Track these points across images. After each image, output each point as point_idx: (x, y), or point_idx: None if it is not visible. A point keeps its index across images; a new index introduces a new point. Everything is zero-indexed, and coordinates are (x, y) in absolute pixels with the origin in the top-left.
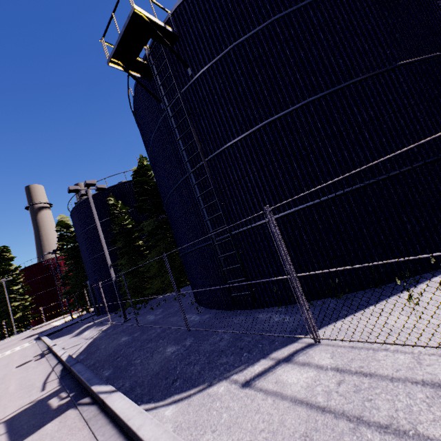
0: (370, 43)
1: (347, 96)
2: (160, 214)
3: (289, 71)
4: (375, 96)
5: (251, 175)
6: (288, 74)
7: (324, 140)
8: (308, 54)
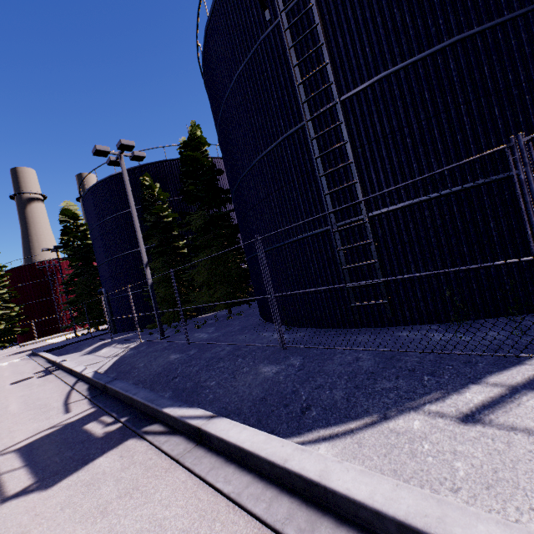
0: None
1: None
2: (212, 207)
3: None
4: None
5: (415, 125)
6: None
7: None
8: None
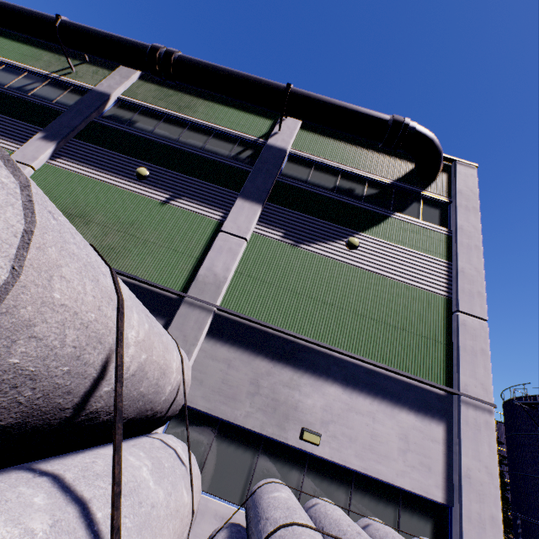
0: None
1: None
2: None
3: None
4: None
5: None
6: None
7: None
8: None
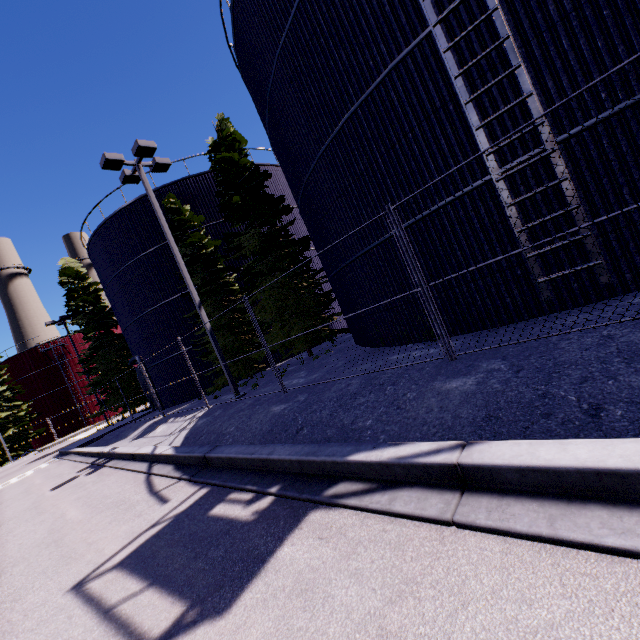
0: None
1: None
2: (265, 223)
3: None
4: None
5: None
6: None
7: None
8: None
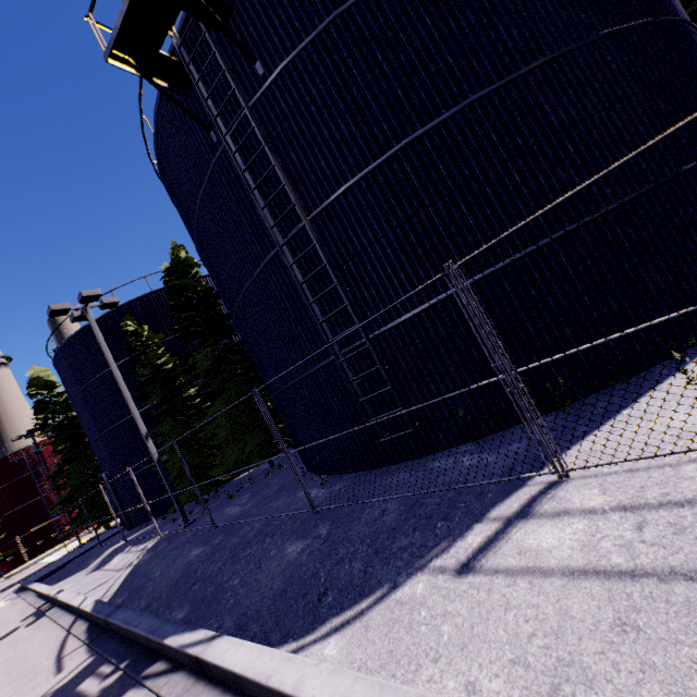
0: (555, 2)
1: (532, 87)
2: (220, 339)
3: (435, 53)
4: (574, 86)
5: (390, 234)
6: (433, 59)
7: (505, 161)
8: (462, 24)
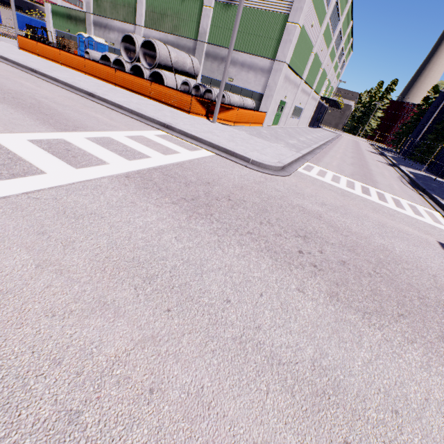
0: None
1: None
2: None
3: None
4: None
5: None
6: None
7: None
8: None
